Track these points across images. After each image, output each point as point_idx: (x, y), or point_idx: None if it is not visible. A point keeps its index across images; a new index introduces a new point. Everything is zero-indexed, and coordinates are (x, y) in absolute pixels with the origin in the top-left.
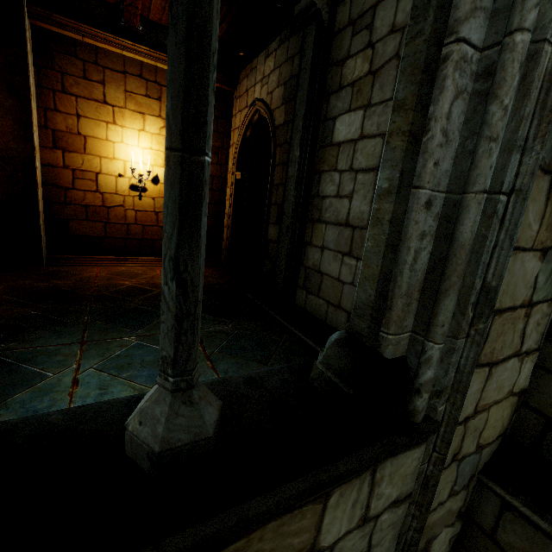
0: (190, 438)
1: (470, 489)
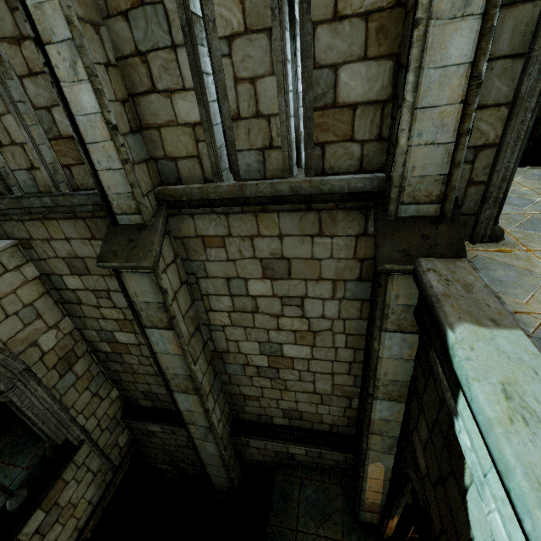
0: (24, 499)
1: (122, 423)
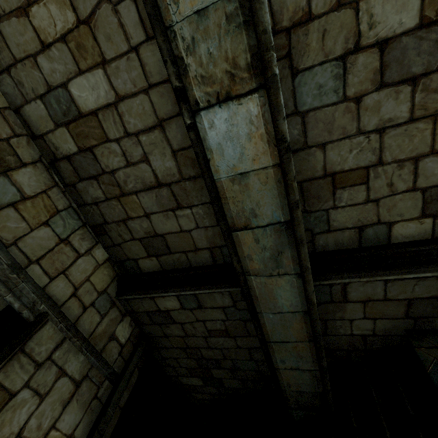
0: None
1: (119, 304)
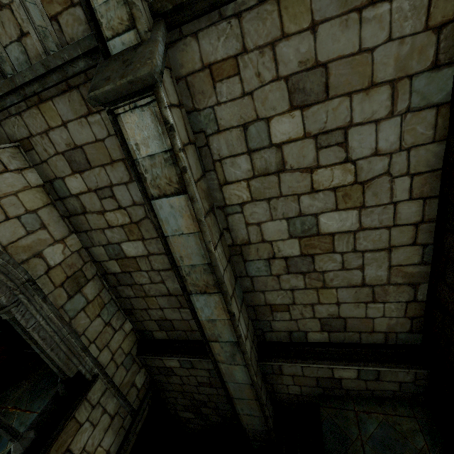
0: (30, 442)
1: (138, 360)
